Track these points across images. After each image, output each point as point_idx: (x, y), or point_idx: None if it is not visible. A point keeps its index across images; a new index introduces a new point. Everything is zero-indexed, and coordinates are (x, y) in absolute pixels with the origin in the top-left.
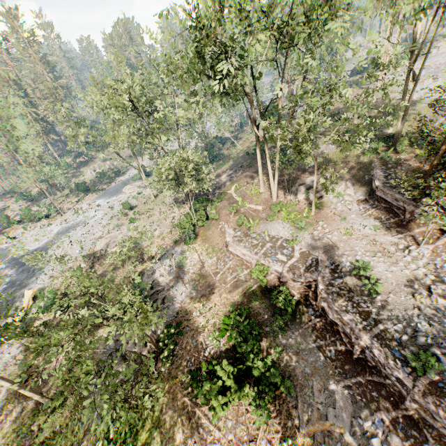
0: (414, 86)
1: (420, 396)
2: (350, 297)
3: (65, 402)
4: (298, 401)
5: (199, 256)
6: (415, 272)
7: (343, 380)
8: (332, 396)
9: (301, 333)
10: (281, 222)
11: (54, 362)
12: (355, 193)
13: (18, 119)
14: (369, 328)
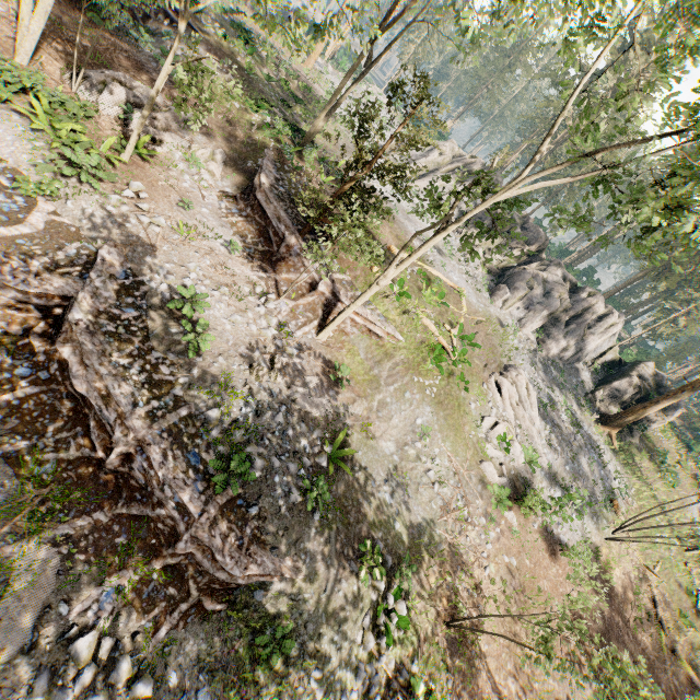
0: (362, 74)
1: (207, 529)
2: (144, 350)
3: None
4: None
5: None
6: (265, 333)
7: (53, 528)
8: (5, 573)
9: None
10: (18, 122)
11: None
12: (223, 178)
13: None
14: (161, 414)
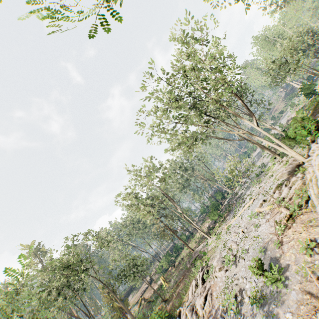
0: None
1: None
2: None
3: None
4: None
5: None
6: None
7: None
8: None
9: None
10: None
11: None
12: None
13: None
14: None
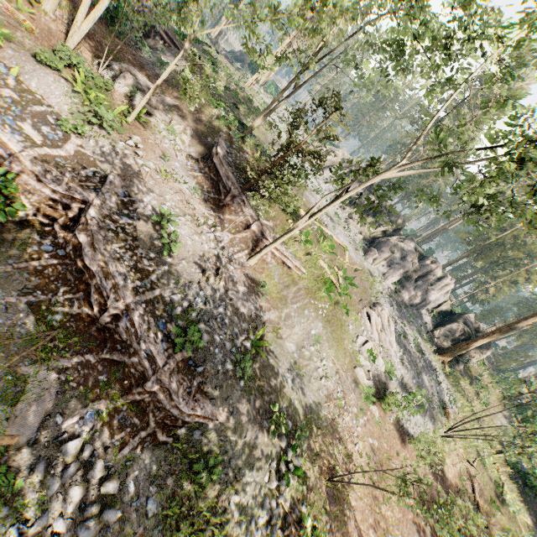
0: (292, 93)
1: (168, 375)
2: (133, 246)
3: None
4: None
5: None
6: (213, 251)
7: (57, 360)
8: (21, 385)
9: (2, 273)
10: (64, 84)
11: None
12: (190, 146)
13: None
14: (142, 291)
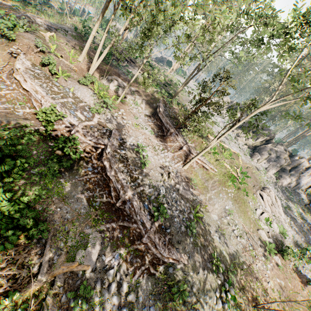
0: (196, 73)
1: (153, 234)
2: (127, 164)
3: None
4: (47, 246)
5: None
6: (165, 163)
7: (99, 226)
8: (86, 239)
9: (73, 183)
10: (90, 91)
11: None
12: (145, 109)
13: None
14: (134, 188)
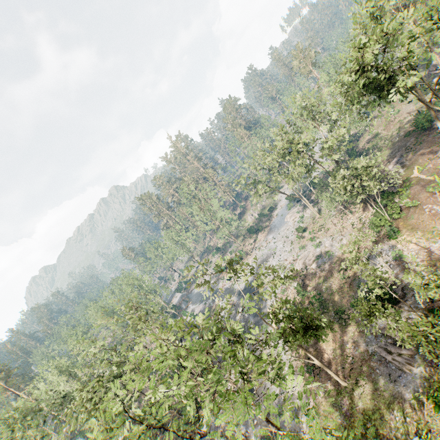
0: None
1: None
2: None
3: (359, 383)
4: None
5: (417, 245)
6: None
7: None
8: None
9: None
10: None
11: (325, 356)
12: None
13: (213, 199)
14: None
